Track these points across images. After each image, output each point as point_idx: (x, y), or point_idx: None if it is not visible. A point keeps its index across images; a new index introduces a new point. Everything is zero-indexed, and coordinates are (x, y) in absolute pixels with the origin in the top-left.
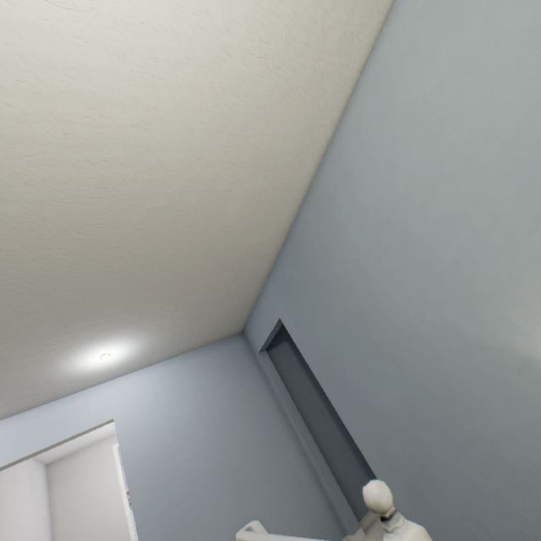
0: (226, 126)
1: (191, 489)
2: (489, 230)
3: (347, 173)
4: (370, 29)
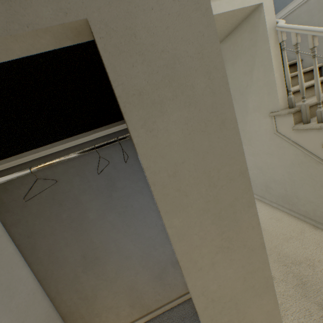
0: None
1: None
2: None
3: None
4: None
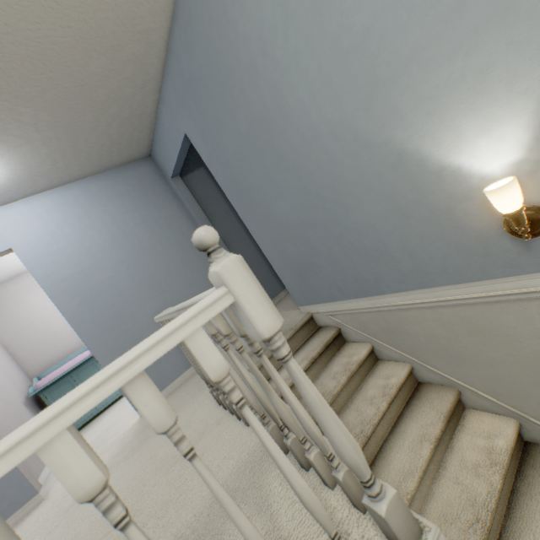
0: None
1: (120, 299)
2: None
3: None
4: None
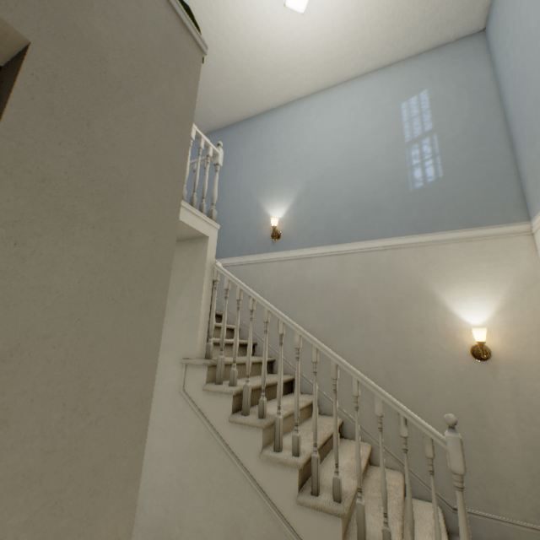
0: (250, 60)
1: None
2: (281, 168)
3: (268, 125)
4: (309, 91)
